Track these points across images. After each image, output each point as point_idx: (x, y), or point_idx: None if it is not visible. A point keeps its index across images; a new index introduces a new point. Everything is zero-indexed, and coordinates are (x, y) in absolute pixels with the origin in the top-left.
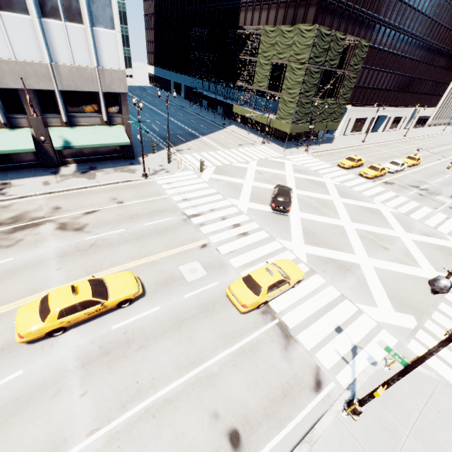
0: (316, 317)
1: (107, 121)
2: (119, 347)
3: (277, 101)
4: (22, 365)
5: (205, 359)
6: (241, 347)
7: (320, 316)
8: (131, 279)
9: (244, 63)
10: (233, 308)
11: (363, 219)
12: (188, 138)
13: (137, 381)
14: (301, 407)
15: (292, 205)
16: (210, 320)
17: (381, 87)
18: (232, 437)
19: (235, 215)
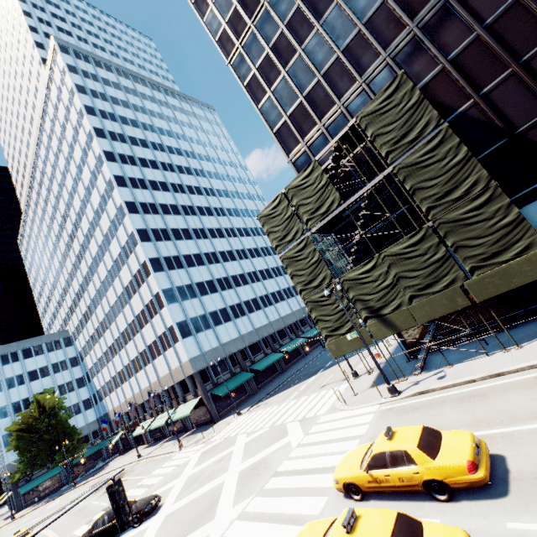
0: None
1: (196, 395)
2: None
3: None
4: None
5: None
6: None
7: None
8: None
9: None
10: None
11: None
12: (302, 379)
13: None
14: None
15: None
16: None
17: None
18: None
19: None
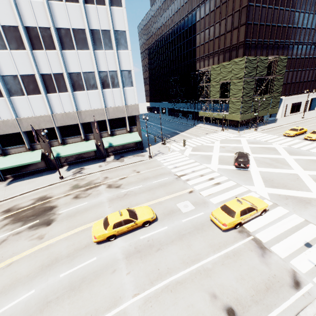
0: (285, 235)
1: (129, 131)
2: (145, 249)
3: (227, 103)
4: (95, 255)
5: (201, 259)
6: (226, 253)
7: (288, 235)
8: (149, 209)
9: (202, 88)
10: (216, 228)
11: (314, 168)
12: (172, 134)
13: (158, 269)
14: (283, 298)
15: (251, 164)
16: (201, 235)
17: (306, 80)
18: (229, 312)
19: (209, 173)
